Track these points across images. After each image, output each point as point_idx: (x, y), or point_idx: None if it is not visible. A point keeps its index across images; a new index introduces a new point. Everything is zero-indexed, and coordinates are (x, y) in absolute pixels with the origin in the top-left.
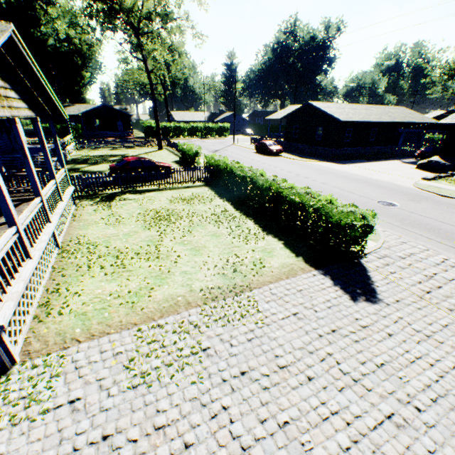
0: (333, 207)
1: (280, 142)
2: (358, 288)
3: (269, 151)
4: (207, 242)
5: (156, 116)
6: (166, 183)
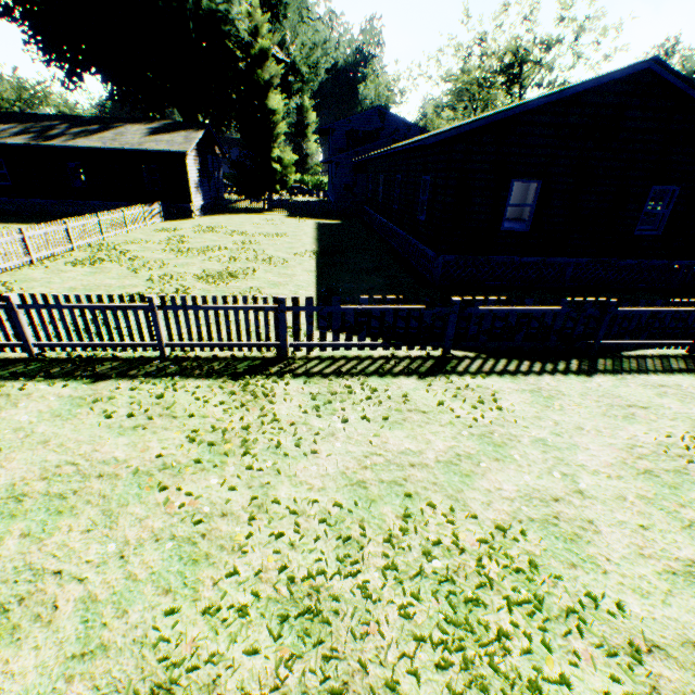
0: None
1: None
2: None
3: None
4: None
5: None
6: None
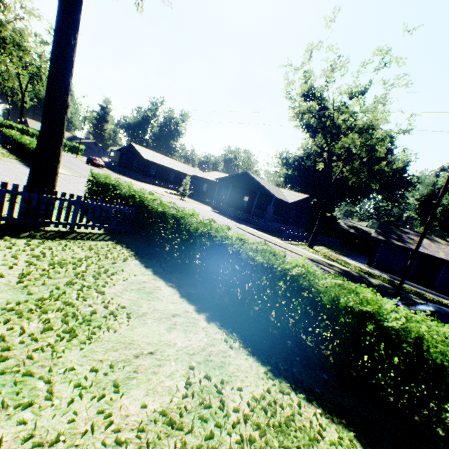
0: None
1: (110, 164)
2: None
3: (93, 163)
4: None
5: None
6: None
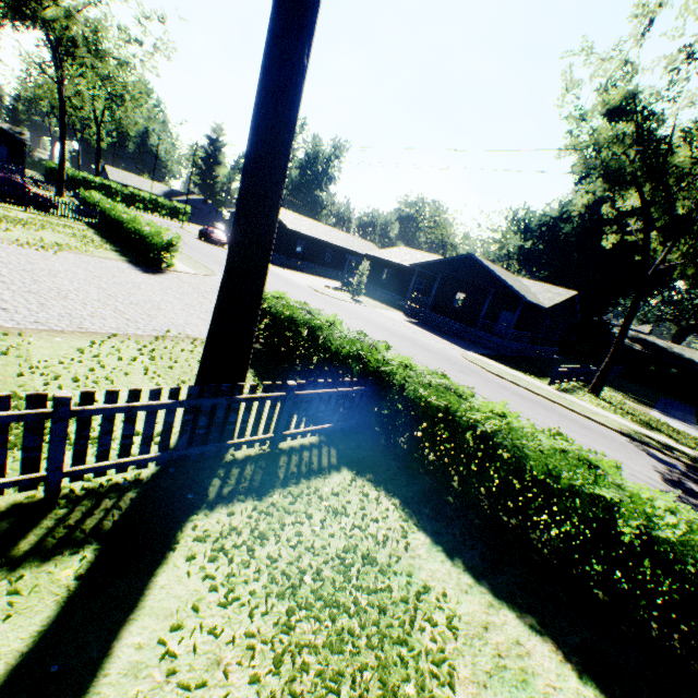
0: (157, 230)
1: None
2: (148, 272)
3: (210, 239)
4: (49, 236)
5: (63, 153)
6: (36, 209)
